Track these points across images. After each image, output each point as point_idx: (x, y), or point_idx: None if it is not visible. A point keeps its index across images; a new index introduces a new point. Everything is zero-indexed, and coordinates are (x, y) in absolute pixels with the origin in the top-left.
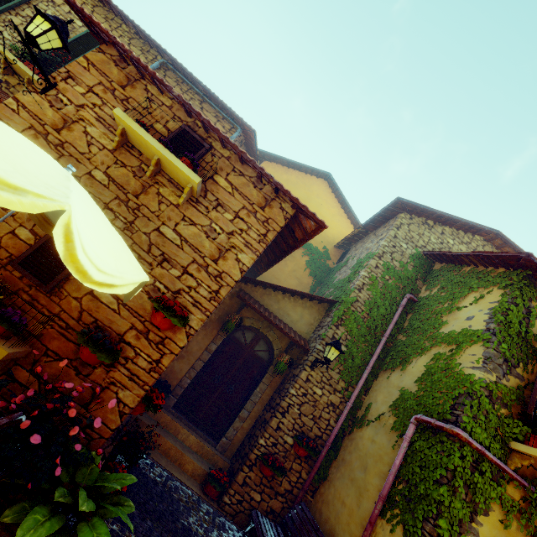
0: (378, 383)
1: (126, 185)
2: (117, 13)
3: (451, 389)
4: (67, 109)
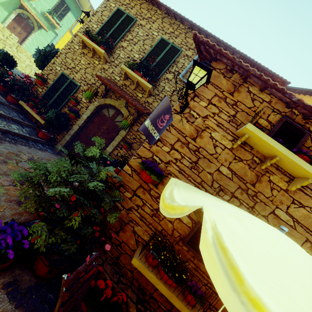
0: None
1: (244, 176)
2: (176, 18)
3: None
4: (197, 121)
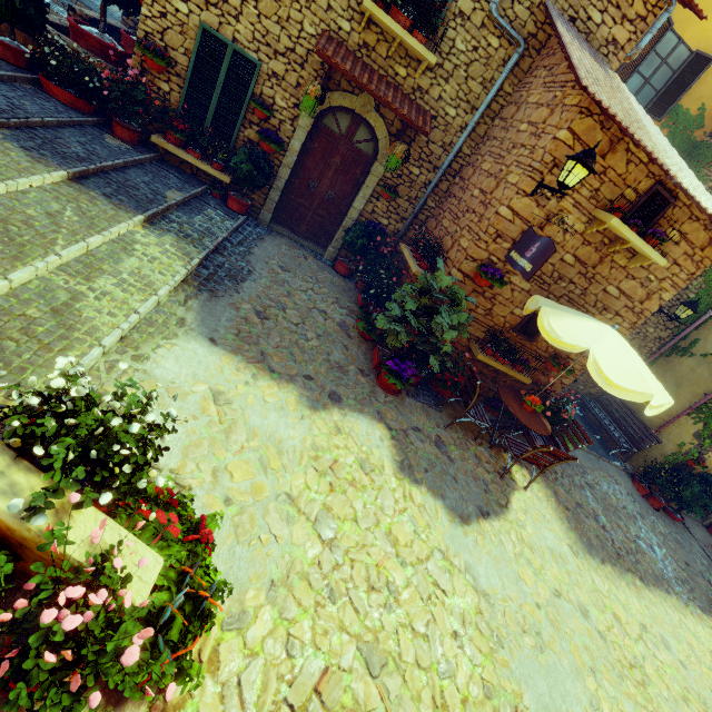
0: None
1: (587, 261)
2: None
3: None
4: (550, 204)
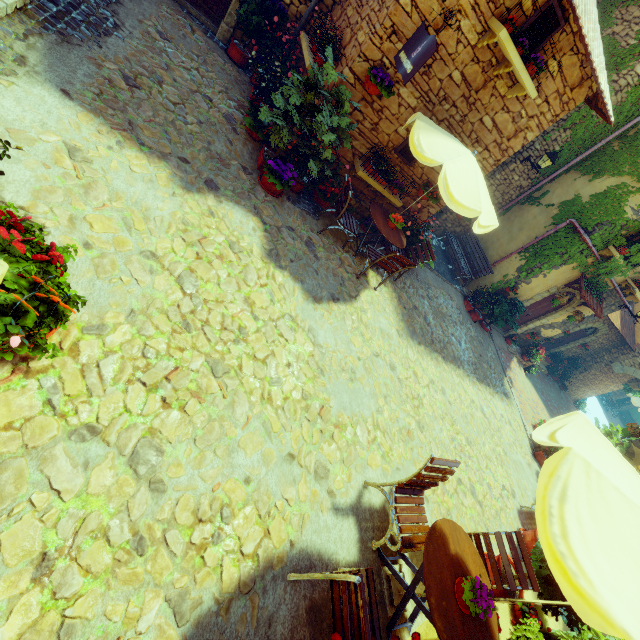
0: (565, 179)
1: (472, 83)
2: None
3: (606, 215)
4: None
